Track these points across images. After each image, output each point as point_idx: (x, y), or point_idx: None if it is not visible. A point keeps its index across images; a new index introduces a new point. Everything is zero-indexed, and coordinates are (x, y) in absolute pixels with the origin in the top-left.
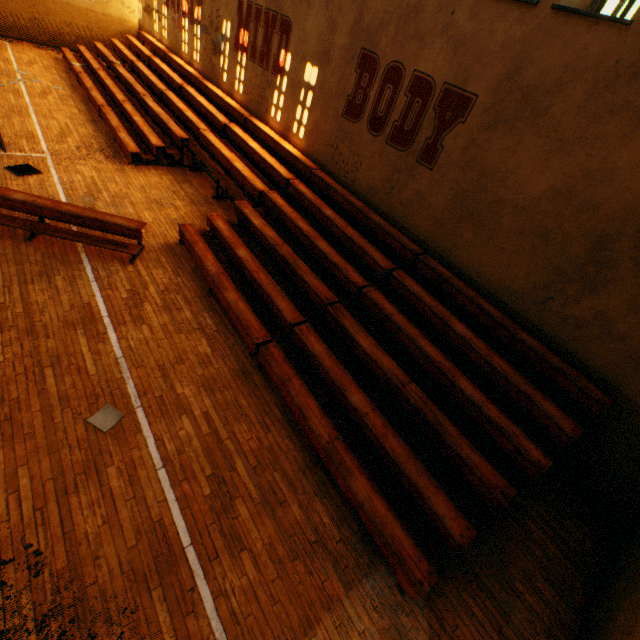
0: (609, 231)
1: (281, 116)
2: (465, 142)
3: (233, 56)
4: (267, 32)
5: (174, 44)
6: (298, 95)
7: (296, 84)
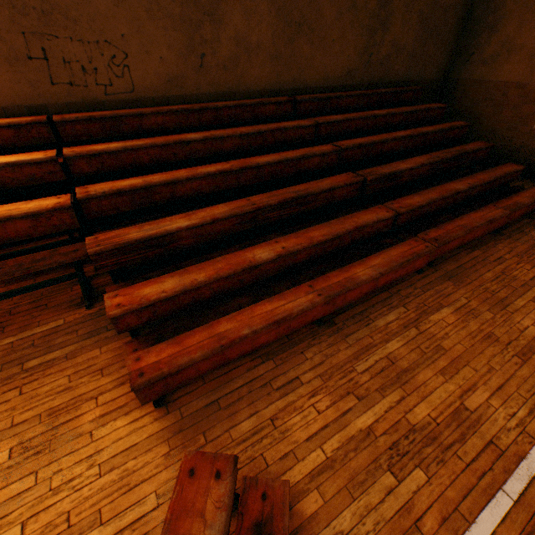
0: None
1: None
2: None
3: None
4: None
5: None
6: None
7: None
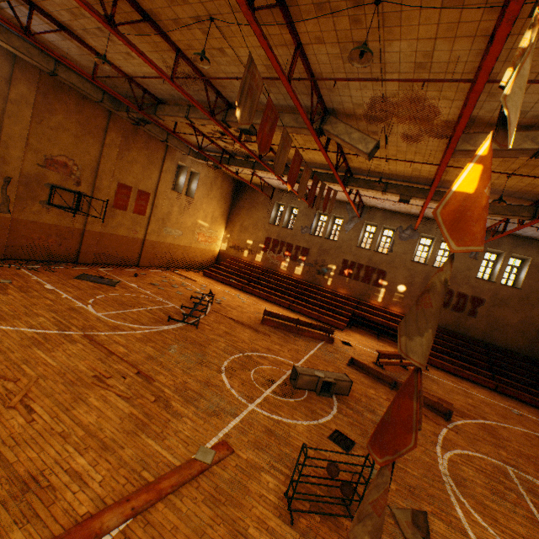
0: (538, 329)
1: (381, 300)
2: (485, 310)
3: (337, 276)
4: (367, 272)
5: (269, 265)
6: (393, 294)
7: (391, 290)
